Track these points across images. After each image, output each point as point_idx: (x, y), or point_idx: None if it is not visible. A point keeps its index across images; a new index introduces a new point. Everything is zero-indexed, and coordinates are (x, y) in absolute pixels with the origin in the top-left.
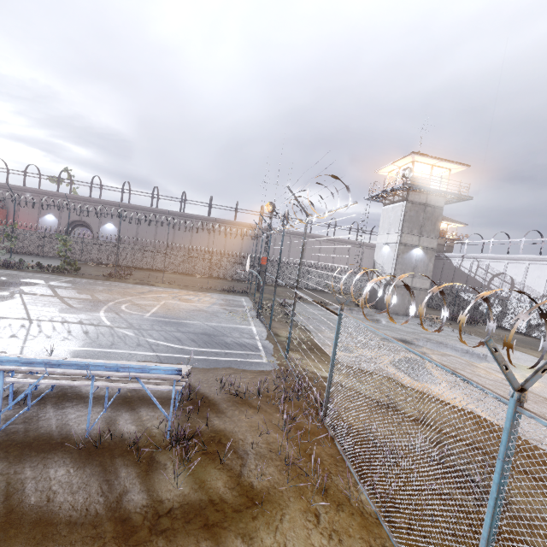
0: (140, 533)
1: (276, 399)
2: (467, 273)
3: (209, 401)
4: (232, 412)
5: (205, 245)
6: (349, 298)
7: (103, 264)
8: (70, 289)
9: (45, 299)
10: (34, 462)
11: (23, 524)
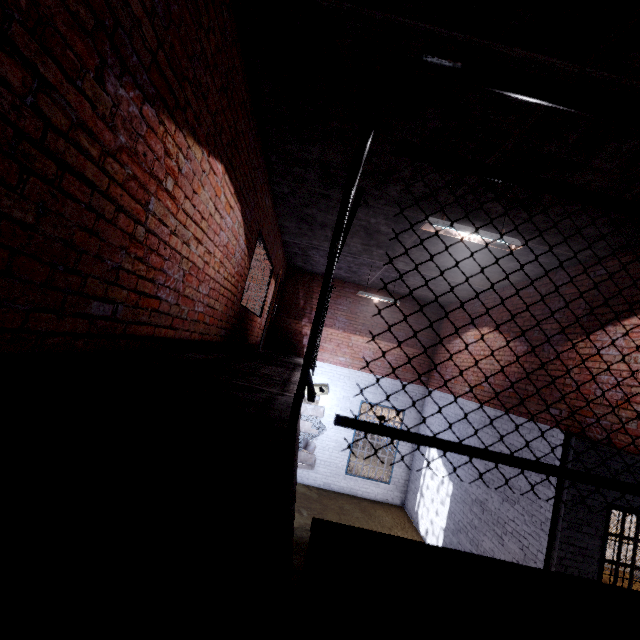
0: None
1: None
2: None
3: None
4: None
5: None
6: None
7: None
8: None
9: None
10: None
11: None
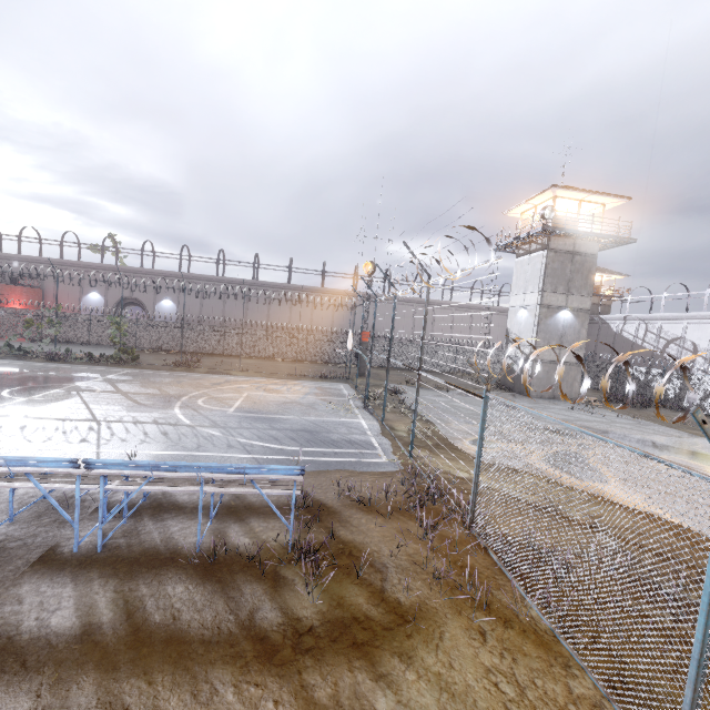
0: (283, 652)
1: (409, 504)
2: (631, 340)
3: (328, 509)
4: (358, 521)
5: (286, 321)
6: (497, 377)
7: (163, 351)
8: (132, 383)
9: (107, 396)
10: (147, 579)
11: (154, 642)
